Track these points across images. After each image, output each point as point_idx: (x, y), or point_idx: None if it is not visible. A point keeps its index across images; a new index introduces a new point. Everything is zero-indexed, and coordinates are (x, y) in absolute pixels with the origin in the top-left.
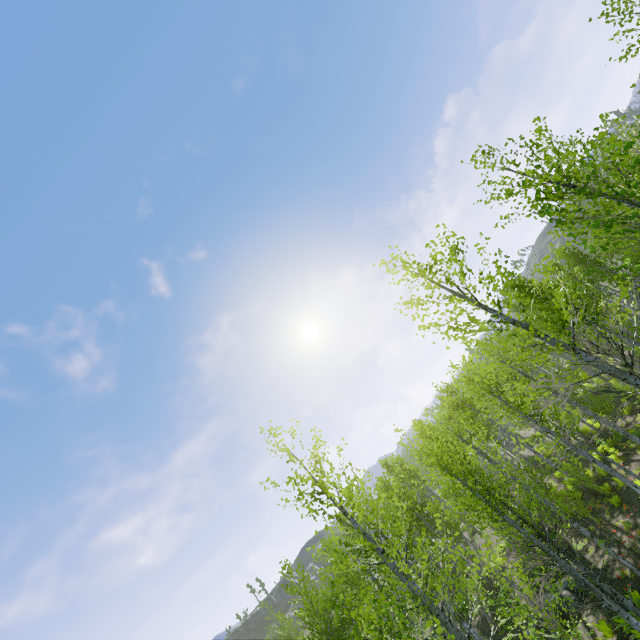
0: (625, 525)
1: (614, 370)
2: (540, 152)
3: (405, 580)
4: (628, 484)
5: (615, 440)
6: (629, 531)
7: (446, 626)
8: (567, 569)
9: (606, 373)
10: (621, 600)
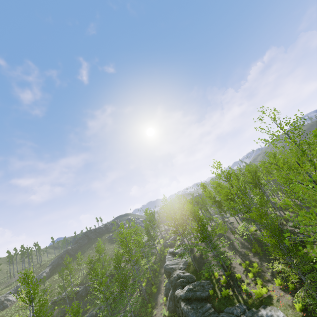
0: None
1: None
2: None
3: None
4: None
5: None
6: None
7: None
8: None
9: None
10: None
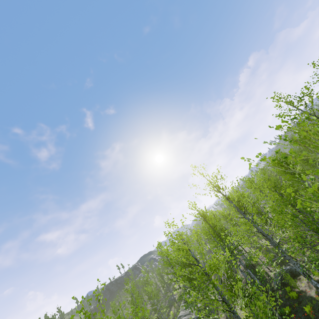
0: None
1: None
2: None
3: (253, 223)
4: None
5: None
6: None
7: (269, 240)
8: None
9: None
10: None
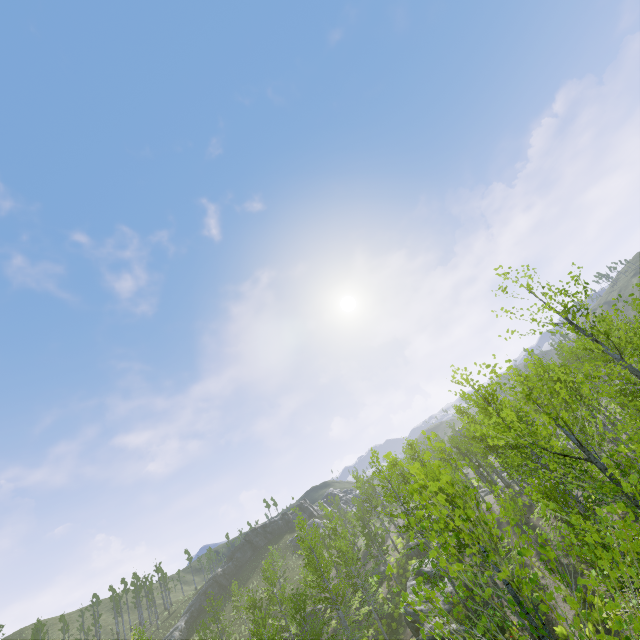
0: None
1: None
2: None
3: None
4: None
5: None
6: None
7: None
8: None
9: None
10: None
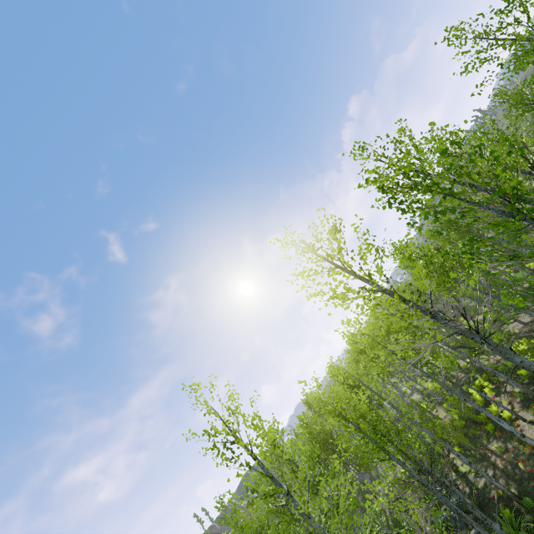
0: (498, 449)
1: (464, 330)
2: (404, 147)
3: (307, 519)
4: (493, 419)
5: (489, 375)
6: (501, 454)
7: None
8: (443, 500)
9: (458, 333)
10: (490, 524)
